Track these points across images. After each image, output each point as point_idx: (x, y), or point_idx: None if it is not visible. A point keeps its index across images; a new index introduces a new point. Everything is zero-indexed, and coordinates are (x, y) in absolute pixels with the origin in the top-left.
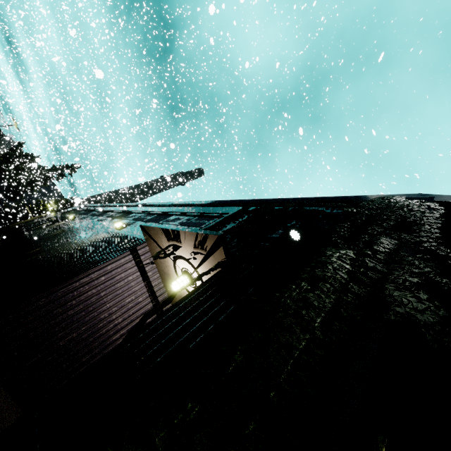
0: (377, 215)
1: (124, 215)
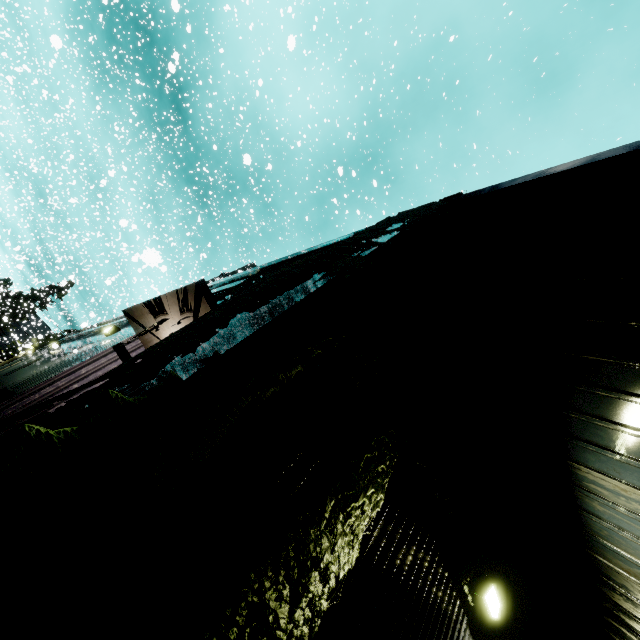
0: (381, 226)
1: (126, 325)
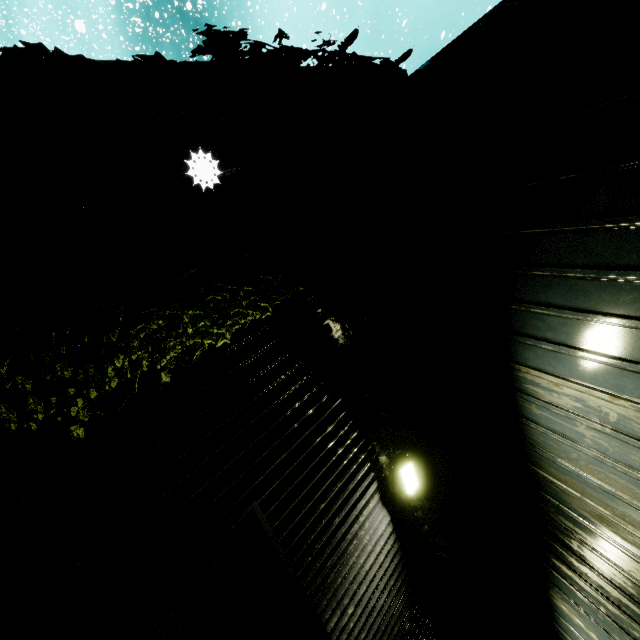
0: None
1: None
